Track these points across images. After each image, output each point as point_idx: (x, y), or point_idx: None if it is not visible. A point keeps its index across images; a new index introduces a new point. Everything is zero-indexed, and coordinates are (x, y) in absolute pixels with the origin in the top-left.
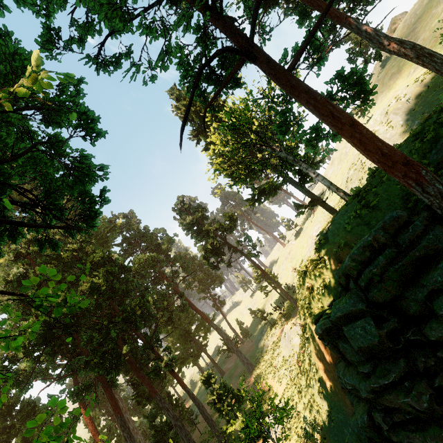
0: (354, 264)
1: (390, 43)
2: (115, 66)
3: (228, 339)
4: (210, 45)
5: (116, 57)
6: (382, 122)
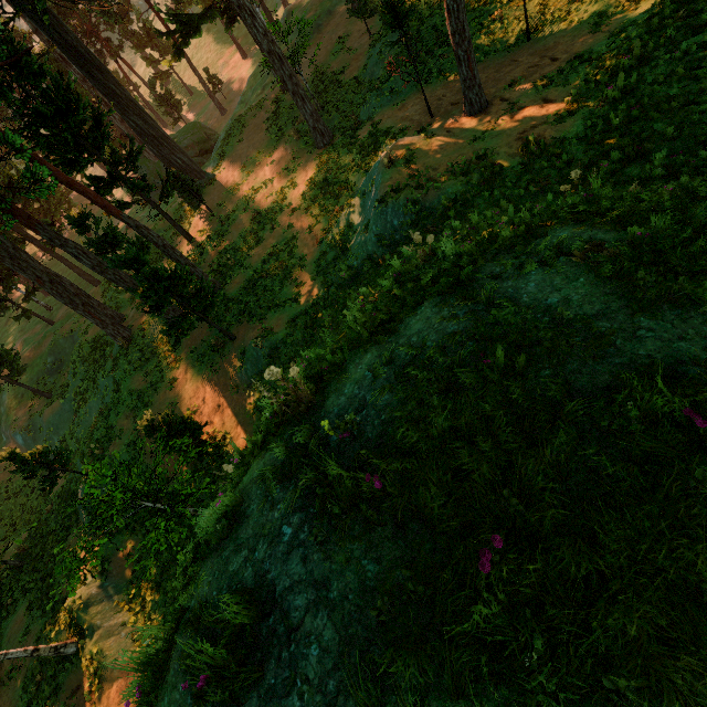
0: None
1: None
2: None
3: (273, 54)
4: None
5: None
6: None
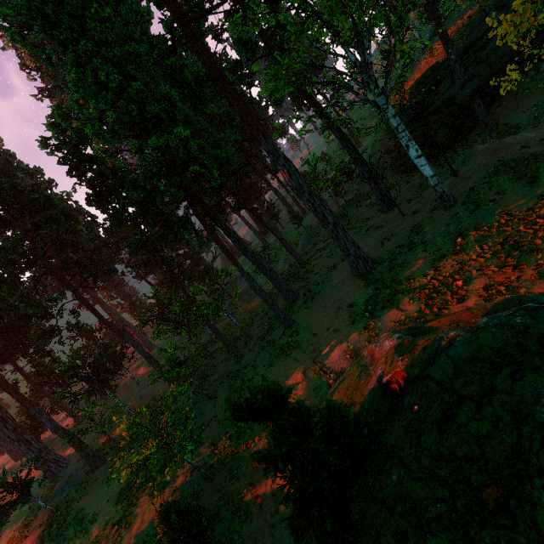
0: (416, 85)
1: None
2: None
3: None
4: None
5: None
6: None
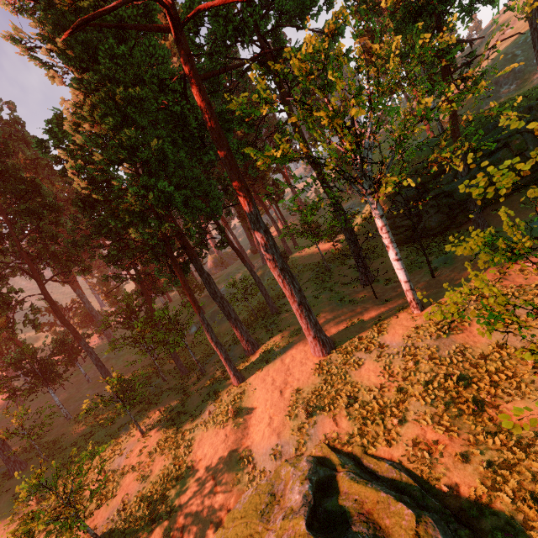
0: (422, 167)
1: (535, 28)
2: (372, 14)
3: (301, 202)
4: (427, 15)
5: (374, 5)
6: (526, 48)
